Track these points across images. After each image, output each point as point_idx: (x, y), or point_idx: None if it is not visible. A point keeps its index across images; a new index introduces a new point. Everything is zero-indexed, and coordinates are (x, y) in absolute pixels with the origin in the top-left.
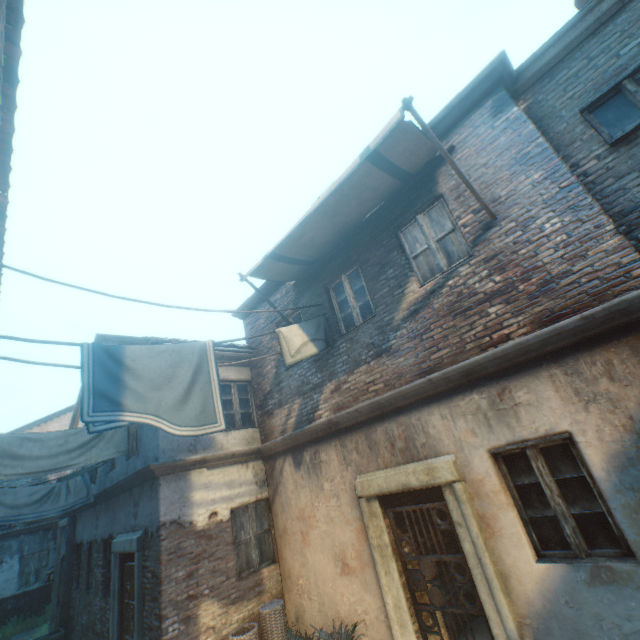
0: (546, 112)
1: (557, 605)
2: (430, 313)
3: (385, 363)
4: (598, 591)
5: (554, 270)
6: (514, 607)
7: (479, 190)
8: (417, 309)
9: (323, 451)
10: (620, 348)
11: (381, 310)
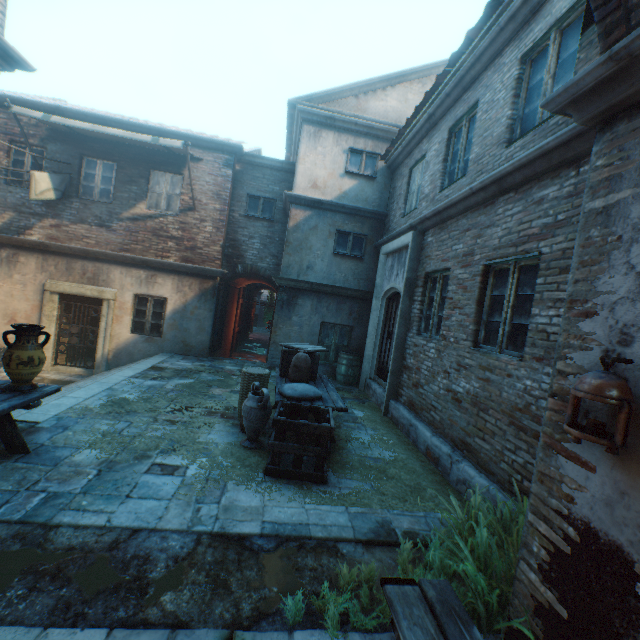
0: (242, 181)
1: (129, 347)
2: (144, 226)
3: (104, 233)
4: (146, 344)
5: (199, 245)
6: (112, 346)
7: (199, 191)
8: (139, 219)
9: (25, 257)
10: (198, 281)
11: (117, 204)
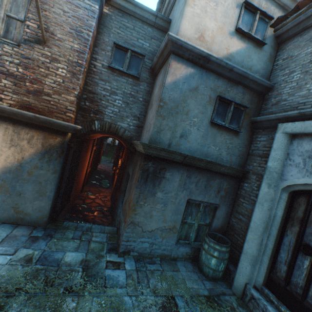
0: (109, 27)
1: None
2: None
3: None
4: None
5: (47, 90)
6: None
7: (52, 20)
8: None
9: None
10: (41, 134)
11: None
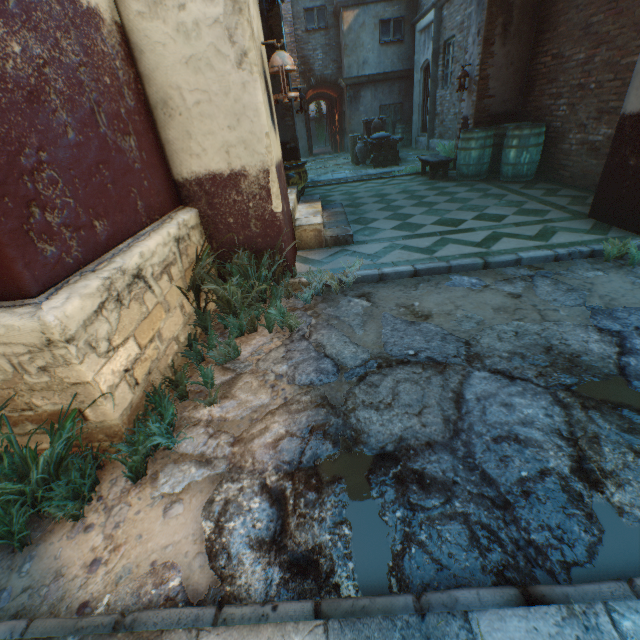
0: None
1: None
2: None
3: None
4: None
5: None
6: None
7: None
8: None
9: None
10: None
11: None
